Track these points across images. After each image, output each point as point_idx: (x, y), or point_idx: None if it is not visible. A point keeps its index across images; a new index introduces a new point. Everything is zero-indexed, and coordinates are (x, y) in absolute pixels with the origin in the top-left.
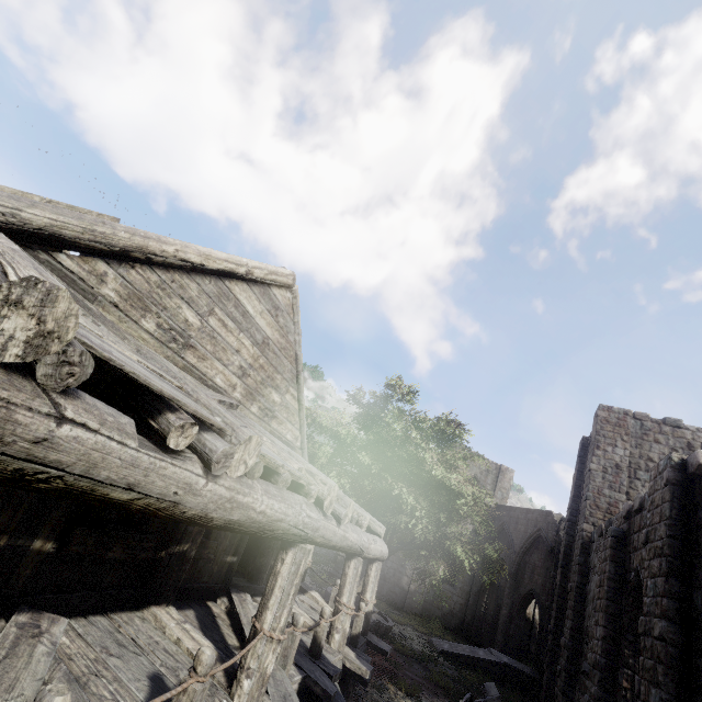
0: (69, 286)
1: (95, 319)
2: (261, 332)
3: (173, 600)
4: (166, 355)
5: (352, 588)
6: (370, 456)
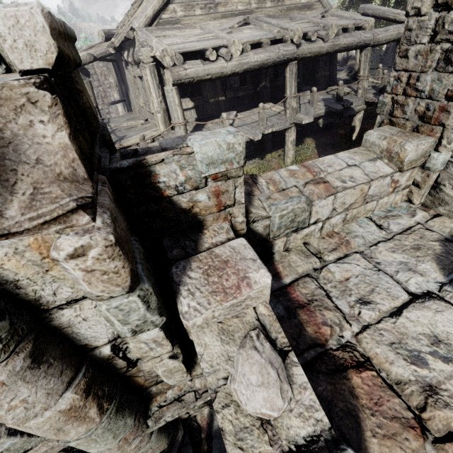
0: (171, 26)
1: (183, 30)
2: None
3: (275, 102)
4: (212, 18)
5: (365, 66)
6: None
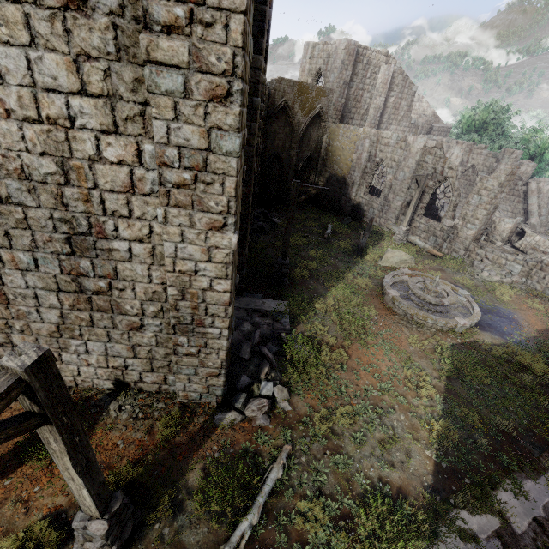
0: None
1: None
2: None
3: None
4: None
5: None
6: None
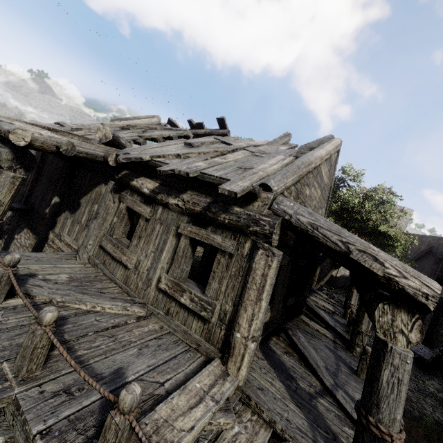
0: None
1: None
2: (323, 183)
3: None
4: None
5: (356, 298)
6: (333, 218)
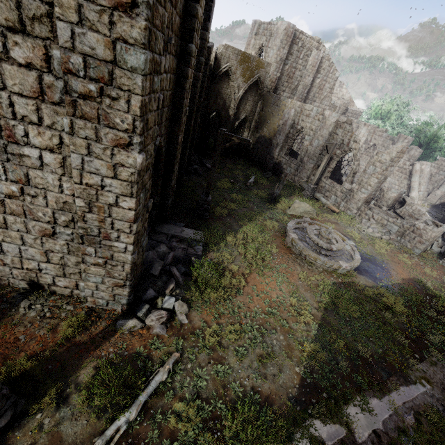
0: None
1: None
2: None
3: None
4: None
5: None
6: None
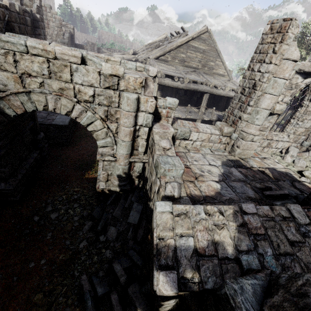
0: (164, 62)
1: (168, 65)
2: (201, 49)
3: (197, 108)
4: (181, 65)
5: None
6: None
